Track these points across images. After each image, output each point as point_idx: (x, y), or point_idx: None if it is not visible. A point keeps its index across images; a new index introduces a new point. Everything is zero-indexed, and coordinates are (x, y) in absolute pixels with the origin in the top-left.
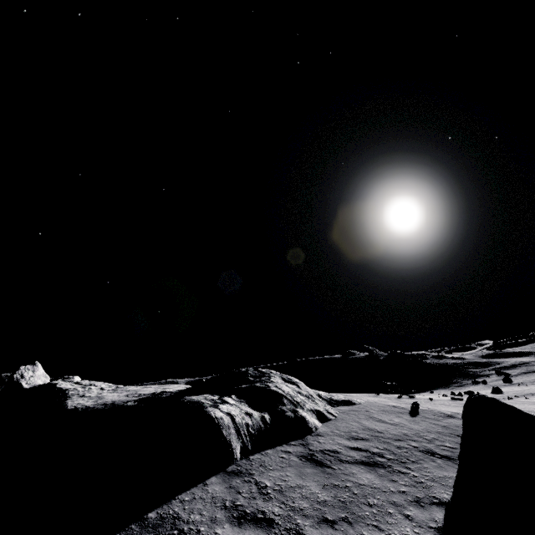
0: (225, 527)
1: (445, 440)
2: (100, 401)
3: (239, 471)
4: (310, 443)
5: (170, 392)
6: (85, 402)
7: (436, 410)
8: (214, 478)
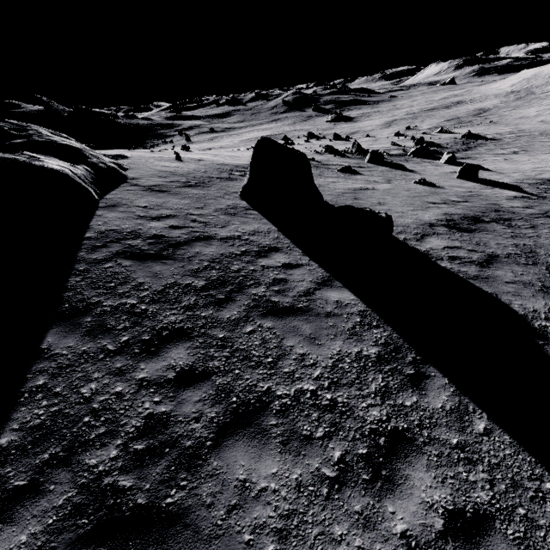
0: (152, 223)
1: (212, 172)
2: None
3: (113, 205)
4: (137, 184)
5: None
6: None
7: (190, 158)
8: (100, 212)
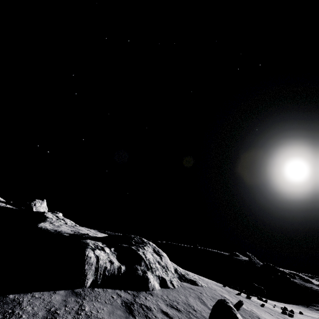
0: None
1: None
2: (55, 228)
3: (79, 294)
4: (139, 296)
5: (89, 235)
6: (48, 226)
7: (256, 314)
8: (63, 291)
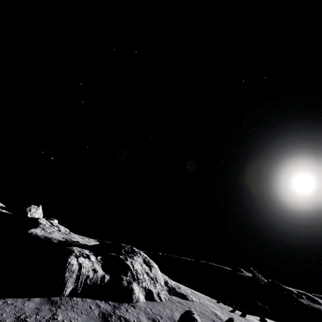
0: None
1: None
2: (46, 235)
3: (56, 302)
4: (120, 308)
5: (79, 243)
6: (39, 232)
7: None
8: (38, 299)
